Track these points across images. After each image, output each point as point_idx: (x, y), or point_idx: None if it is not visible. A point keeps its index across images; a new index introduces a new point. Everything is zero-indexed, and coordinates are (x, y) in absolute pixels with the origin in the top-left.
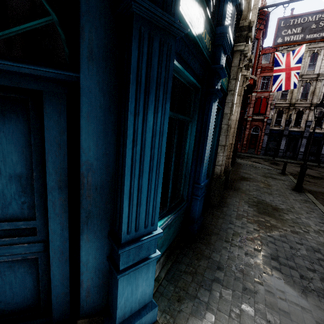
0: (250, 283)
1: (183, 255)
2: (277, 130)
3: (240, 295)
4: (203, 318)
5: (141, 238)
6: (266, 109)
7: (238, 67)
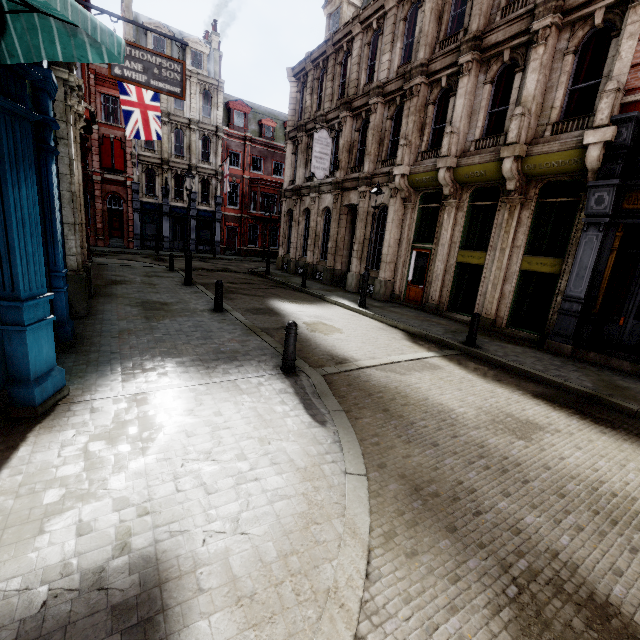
0: (146, 350)
1: (64, 359)
2: (152, 204)
3: (140, 357)
4: (111, 375)
5: (37, 297)
6: (125, 162)
7: (65, 104)
